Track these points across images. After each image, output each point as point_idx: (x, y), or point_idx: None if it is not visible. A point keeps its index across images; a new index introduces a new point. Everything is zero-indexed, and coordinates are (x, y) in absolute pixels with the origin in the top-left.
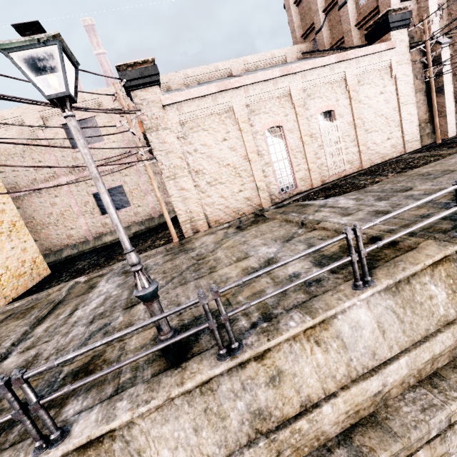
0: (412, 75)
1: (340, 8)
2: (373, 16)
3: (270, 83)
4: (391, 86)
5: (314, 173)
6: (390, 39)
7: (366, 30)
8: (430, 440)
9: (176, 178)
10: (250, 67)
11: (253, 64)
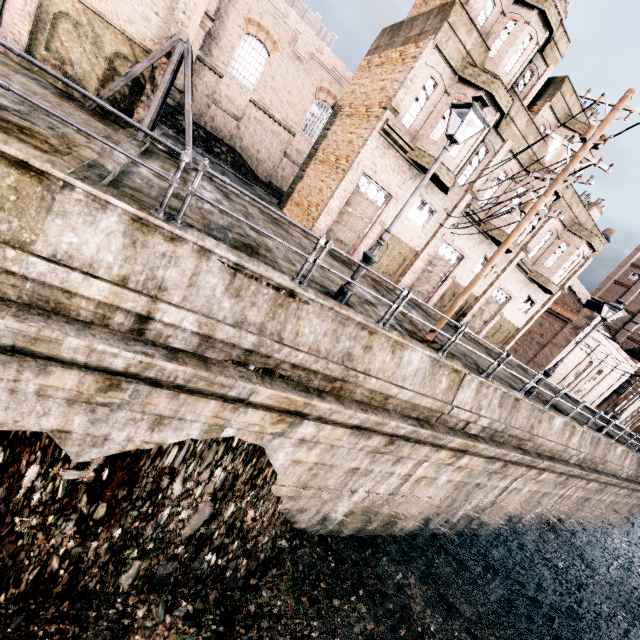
0: (623, 381)
1: (632, 322)
2: (638, 343)
3: (611, 348)
4: (617, 379)
5: (575, 388)
6: (636, 364)
7: (633, 348)
8: (639, 492)
9: (564, 353)
10: (577, 291)
11: (579, 291)
